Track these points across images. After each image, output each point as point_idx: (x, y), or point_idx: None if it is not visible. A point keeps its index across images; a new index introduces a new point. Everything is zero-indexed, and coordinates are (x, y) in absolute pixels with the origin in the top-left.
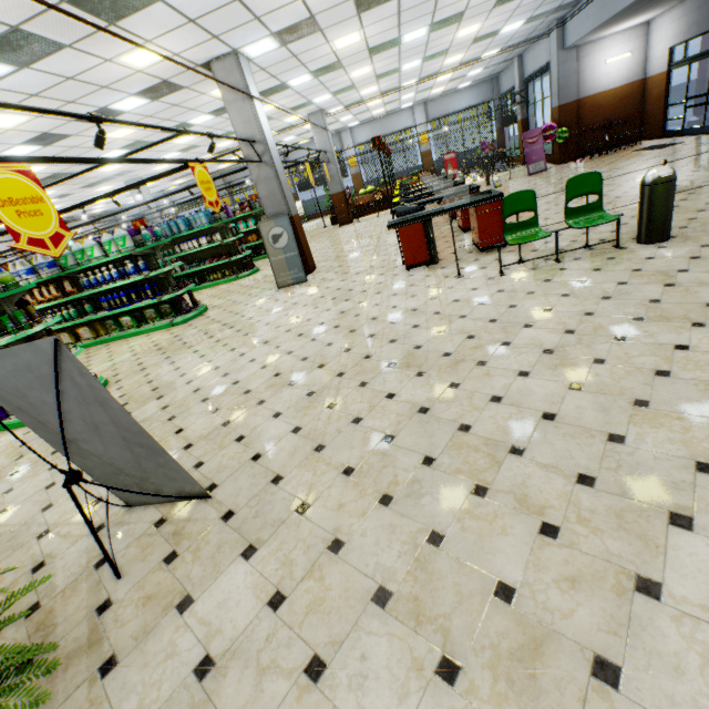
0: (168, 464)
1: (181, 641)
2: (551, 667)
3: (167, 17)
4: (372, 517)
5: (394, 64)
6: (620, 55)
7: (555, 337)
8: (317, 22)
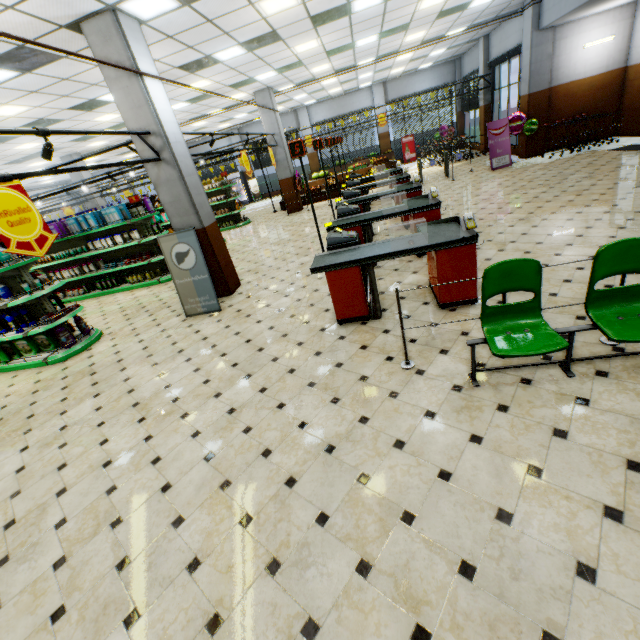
0: None
1: None
2: None
3: None
4: None
5: (346, 39)
6: (602, 39)
7: None
8: None
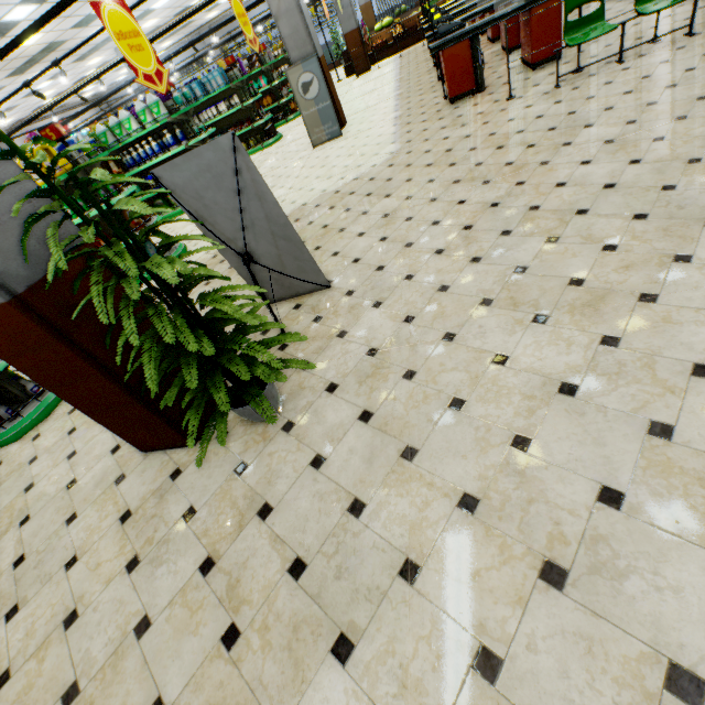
0: (302, 256)
1: (349, 348)
2: (610, 304)
3: None
4: (467, 270)
5: None
6: None
7: (616, 129)
8: None
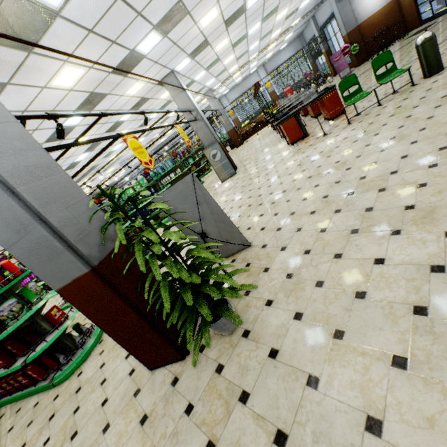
0: (232, 230)
1: (273, 276)
2: (439, 213)
3: (146, 64)
4: (334, 218)
5: (245, 49)
6: None
7: (393, 132)
8: (208, 41)
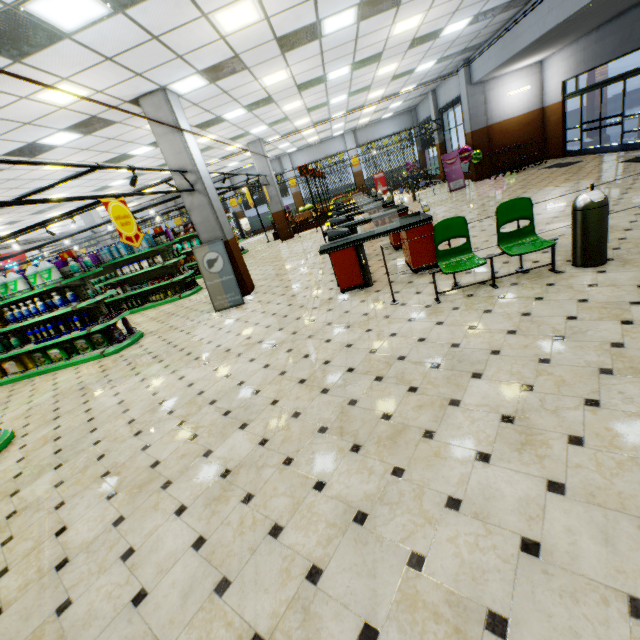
0: None
1: None
2: None
3: (80, 54)
4: None
5: (323, 99)
6: (520, 89)
7: (512, 395)
8: (242, 61)
